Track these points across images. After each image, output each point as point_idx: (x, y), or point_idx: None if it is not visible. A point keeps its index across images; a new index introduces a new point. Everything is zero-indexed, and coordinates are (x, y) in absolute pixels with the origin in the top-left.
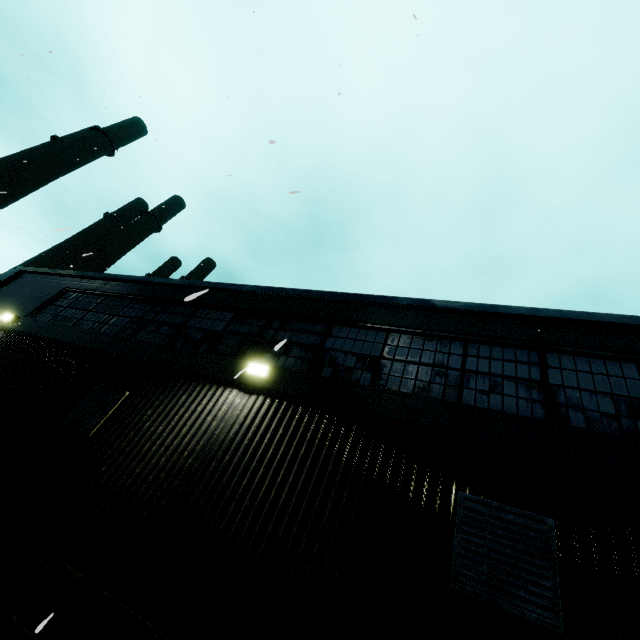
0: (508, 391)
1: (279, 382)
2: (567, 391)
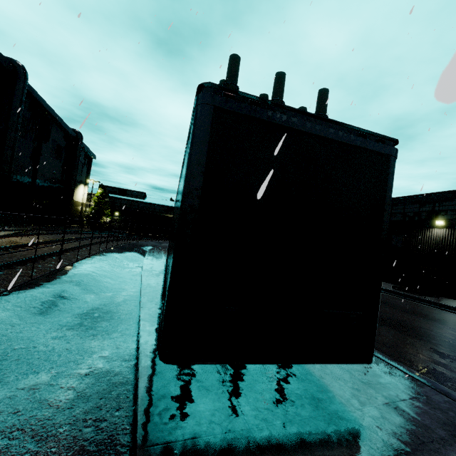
0: None
1: (448, 224)
2: None
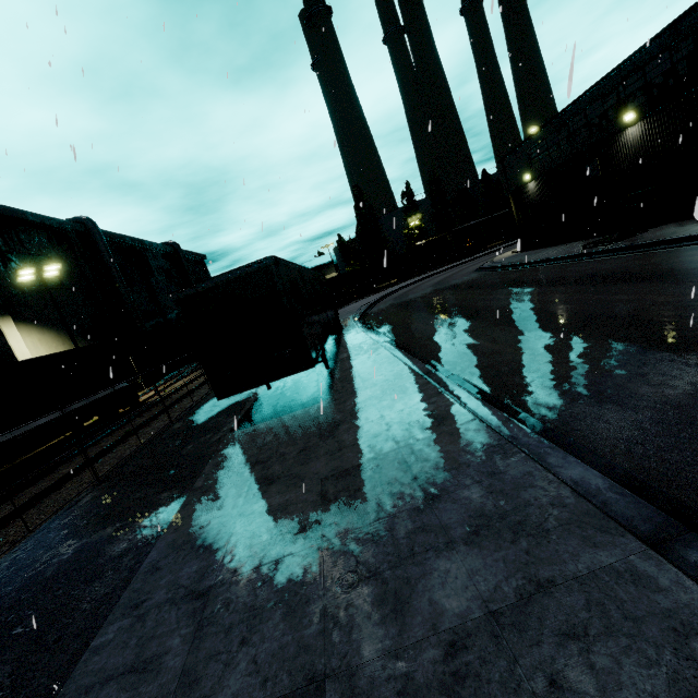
0: None
1: (640, 113)
2: None
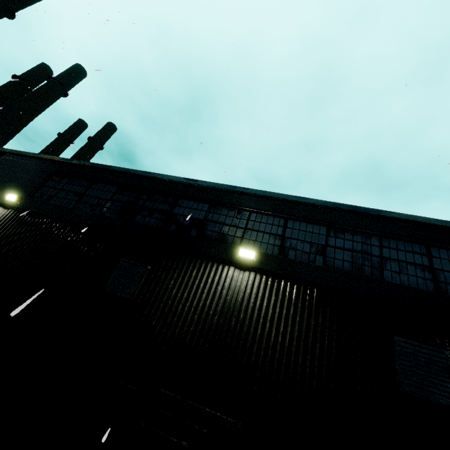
0: (411, 272)
1: (262, 262)
2: (445, 273)
